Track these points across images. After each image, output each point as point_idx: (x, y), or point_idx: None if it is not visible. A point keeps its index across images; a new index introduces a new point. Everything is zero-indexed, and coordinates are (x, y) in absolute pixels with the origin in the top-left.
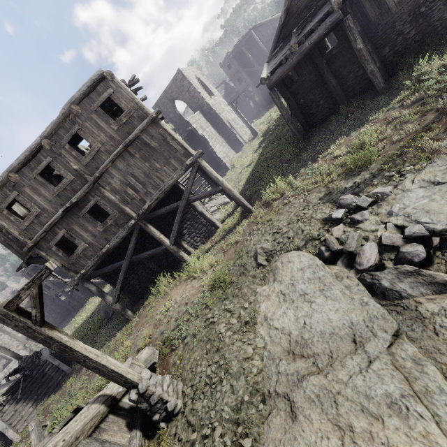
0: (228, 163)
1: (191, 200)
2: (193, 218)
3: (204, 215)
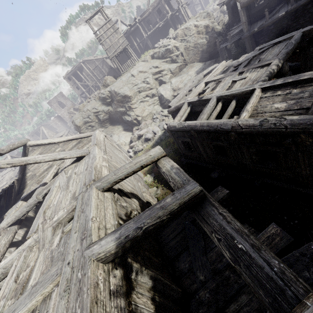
0: (210, 1)
1: (194, 5)
2: (193, 11)
3: (196, 11)
